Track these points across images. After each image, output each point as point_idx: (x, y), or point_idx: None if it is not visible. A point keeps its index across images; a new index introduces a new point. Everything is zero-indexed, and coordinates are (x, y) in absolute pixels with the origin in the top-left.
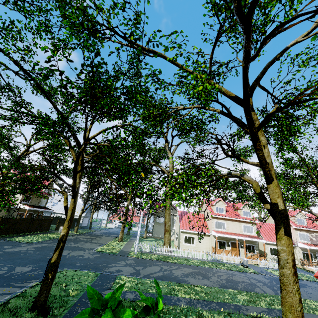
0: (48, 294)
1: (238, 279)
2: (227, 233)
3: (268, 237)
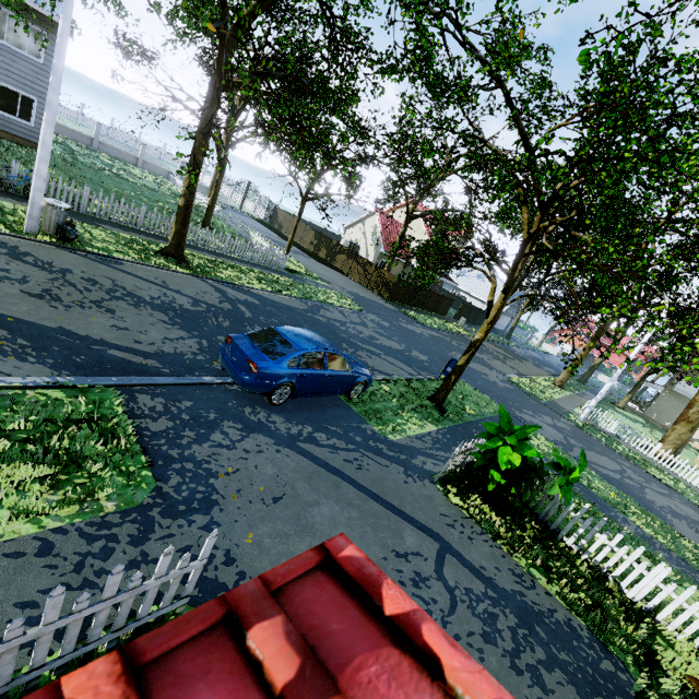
0: (447, 396)
1: None
2: None
3: None
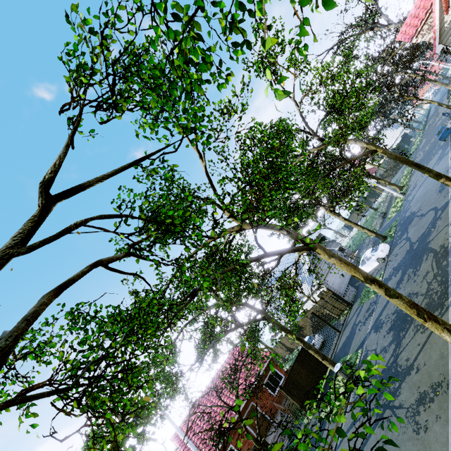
0: None
1: None
2: None
3: None
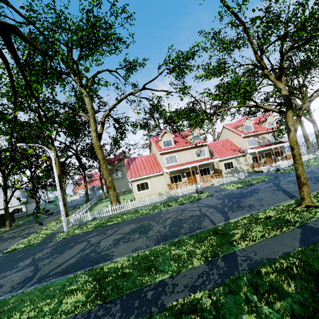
0: None
1: (186, 216)
2: (180, 165)
3: (220, 154)
